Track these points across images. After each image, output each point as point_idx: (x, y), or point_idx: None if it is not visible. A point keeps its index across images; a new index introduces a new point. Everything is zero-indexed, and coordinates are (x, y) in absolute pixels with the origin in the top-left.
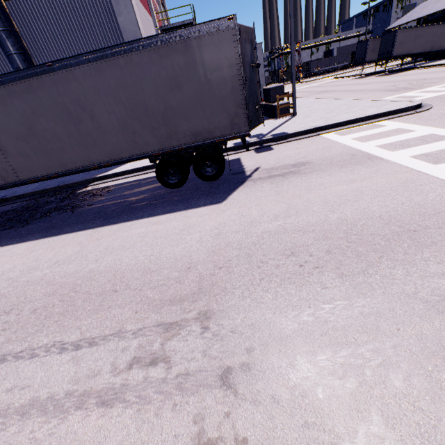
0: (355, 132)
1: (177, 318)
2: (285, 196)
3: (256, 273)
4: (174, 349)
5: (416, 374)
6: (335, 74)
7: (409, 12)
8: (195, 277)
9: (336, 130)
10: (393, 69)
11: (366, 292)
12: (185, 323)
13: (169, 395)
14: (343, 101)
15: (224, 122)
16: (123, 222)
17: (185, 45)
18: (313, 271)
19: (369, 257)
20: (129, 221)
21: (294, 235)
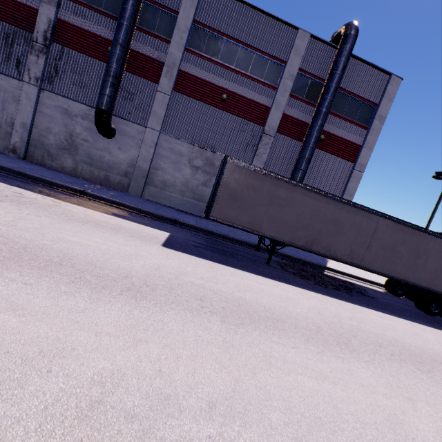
0: None
1: None
2: None
3: None
4: None
5: None
6: None
7: None
8: None
9: None
10: None
11: None
12: None
13: None
14: None
15: None
16: None
17: None
18: None
19: None
20: None
21: None
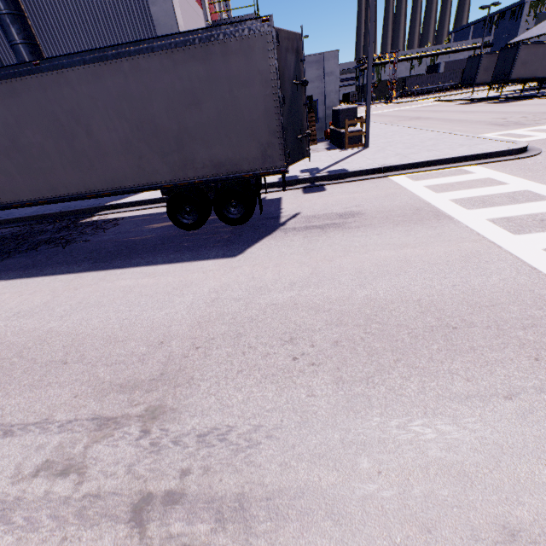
0: (433, 177)
1: (119, 412)
2: (314, 257)
3: (237, 362)
4: (97, 456)
5: (378, 545)
6: (438, 95)
7: (542, 23)
8: (164, 356)
9: (410, 172)
10: (511, 95)
11: (359, 409)
12: (125, 421)
13: (63, 524)
14: (432, 134)
15: (254, 153)
16: (113, 268)
17: (207, 51)
18: (307, 369)
19: (383, 358)
20: (121, 268)
21: (303, 313)
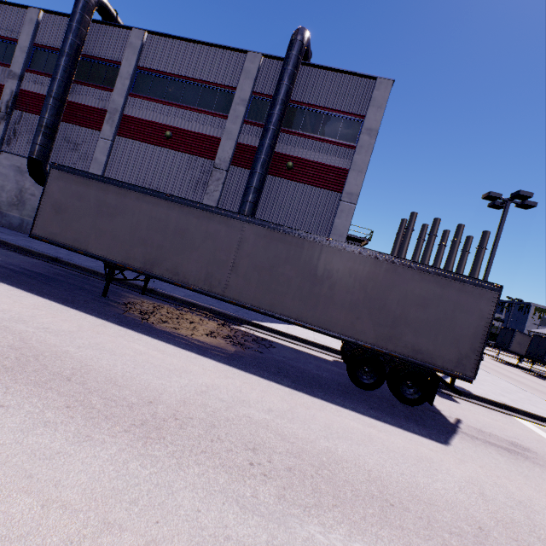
0: None
1: None
2: (540, 486)
3: None
4: None
5: None
6: None
7: None
8: None
9: (534, 421)
10: (543, 374)
11: None
12: None
13: None
14: (512, 386)
15: (451, 356)
16: (322, 399)
17: (448, 283)
18: None
19: None
20: (331, 402)
21: None
